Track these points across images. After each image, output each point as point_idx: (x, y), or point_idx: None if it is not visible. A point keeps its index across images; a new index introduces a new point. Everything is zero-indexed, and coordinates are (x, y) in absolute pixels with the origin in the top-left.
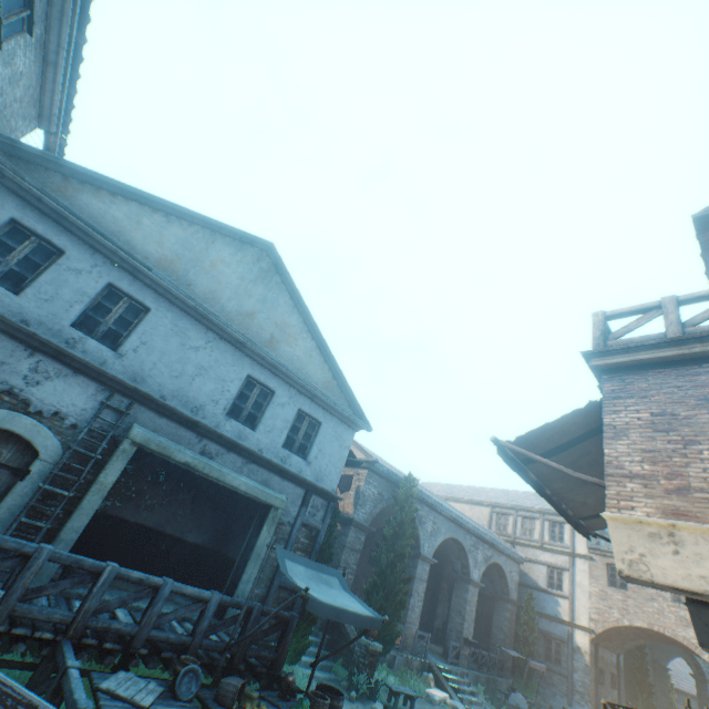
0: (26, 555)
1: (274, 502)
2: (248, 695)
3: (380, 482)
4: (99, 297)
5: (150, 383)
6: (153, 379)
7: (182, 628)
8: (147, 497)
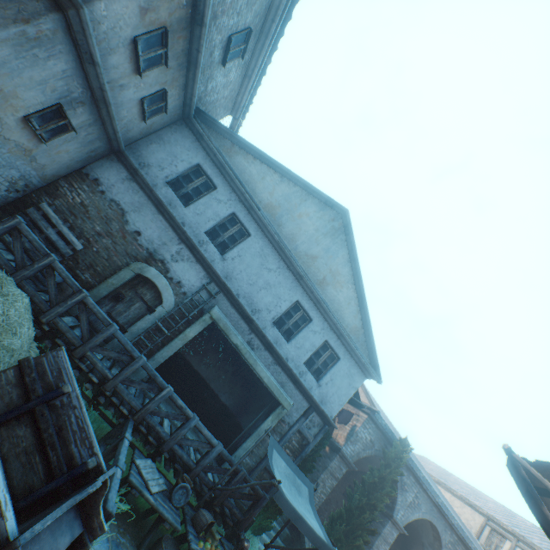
0: (133, 357)
1: (283, 401)
2: (212, 533)
3: (375, 431)
4: (225, 219)
5: (233, 283)
6: (236, 281)
7: (194, 455)
8: (208, 357)
